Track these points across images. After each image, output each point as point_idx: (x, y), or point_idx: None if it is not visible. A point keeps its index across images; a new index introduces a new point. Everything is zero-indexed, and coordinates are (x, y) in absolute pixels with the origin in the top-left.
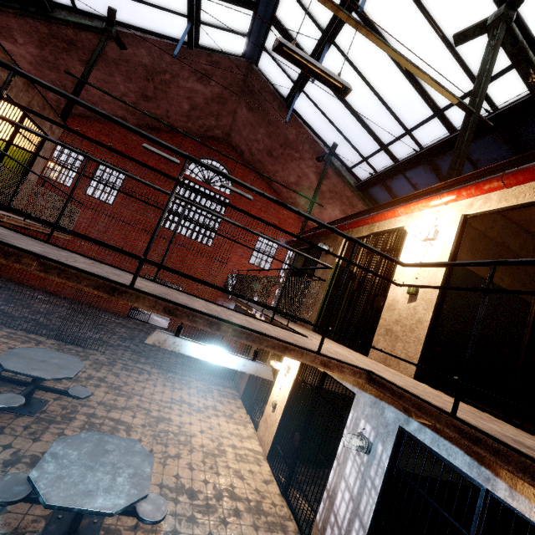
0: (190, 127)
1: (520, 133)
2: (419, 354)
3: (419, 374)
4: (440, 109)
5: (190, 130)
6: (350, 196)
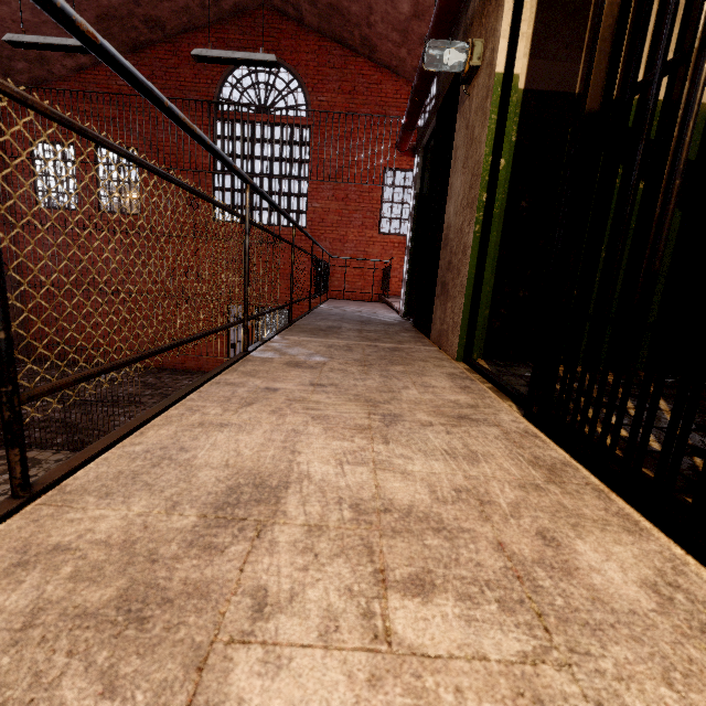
0: (186, 7)
1: None
2: None
3: None
4: None
5: (192, 16)
6: None
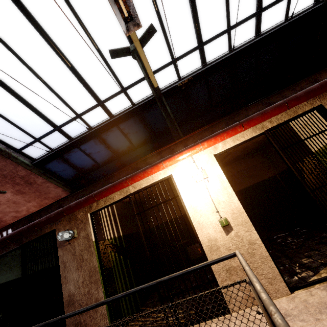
0: None
1: (146, 117)
2: (276, 269)
3: (288, 286)
4: (103, 100)
5: None
6: (25, 174)
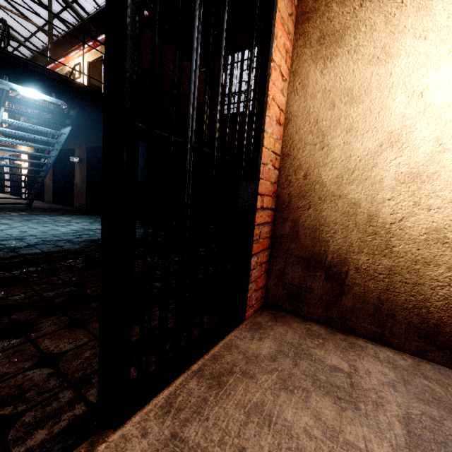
0: None
1: None
2: None
3: None
4: (15, 49)
5: None
6: None
